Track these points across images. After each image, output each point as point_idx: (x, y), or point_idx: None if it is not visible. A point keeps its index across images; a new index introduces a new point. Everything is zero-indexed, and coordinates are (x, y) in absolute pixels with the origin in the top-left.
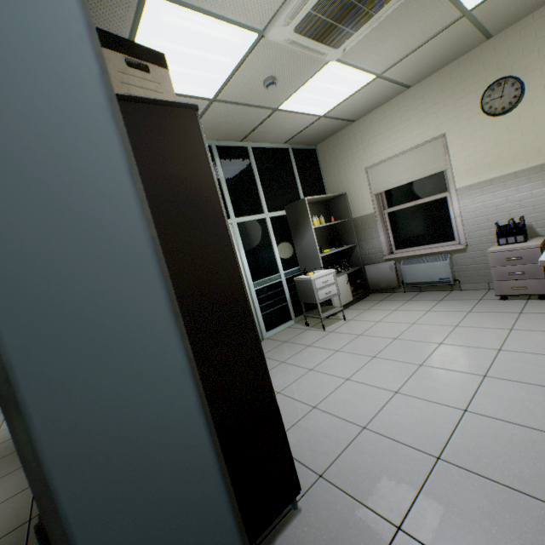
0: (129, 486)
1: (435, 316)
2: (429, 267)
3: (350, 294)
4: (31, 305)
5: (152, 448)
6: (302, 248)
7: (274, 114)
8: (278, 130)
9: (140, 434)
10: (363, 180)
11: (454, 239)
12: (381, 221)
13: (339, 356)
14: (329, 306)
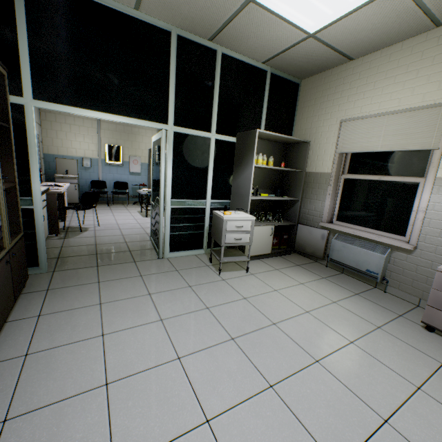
0: None
1: (337, 314)
2: (361, 253)
3: (270, 246)
4: None
5: None
6: (238, 183)
7: (248, 7)
8: (254, 39)
9: None
10: (333, 134)
11: (404, 235)
12: (334, 185)
13: (202, 316)
14: (239, 251)
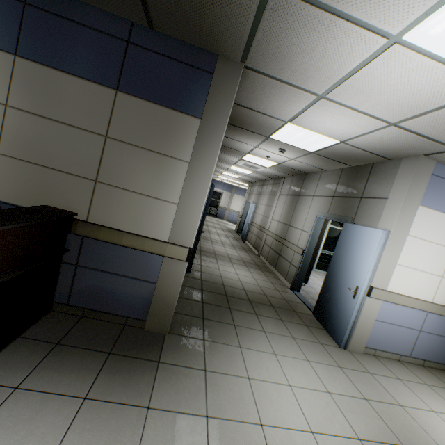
0: (309, 250)
1: None
2: None
3: None
4: (311, 240)
5: (311, 249)
6: None
7: None
8: None
9: (311, 248)
10: None
11: None
12: None
13: None
14: None
